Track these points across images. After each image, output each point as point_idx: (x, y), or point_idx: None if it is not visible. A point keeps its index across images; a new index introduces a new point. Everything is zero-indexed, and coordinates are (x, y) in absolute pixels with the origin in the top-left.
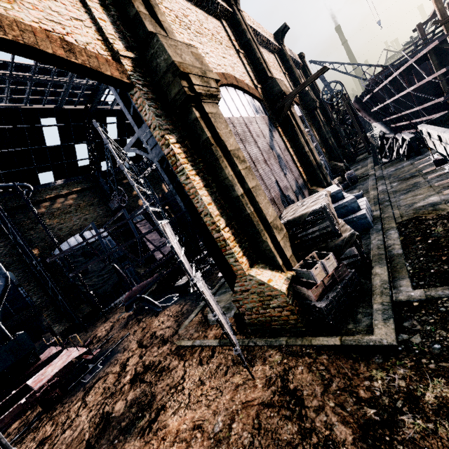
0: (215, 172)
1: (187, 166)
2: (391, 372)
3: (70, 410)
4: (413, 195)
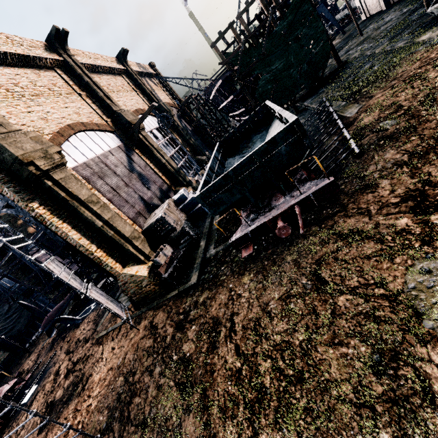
0: (78, 216)
1: (54, 219)
2: (193, 296)
3: (18, 423)
4: None
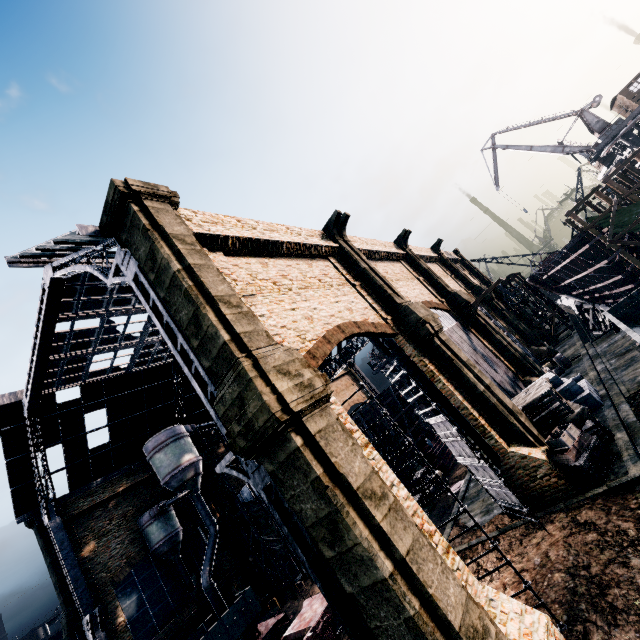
0: (459, 378)
1: (441, 377)
2: None
3: None
4: (633, 369)
